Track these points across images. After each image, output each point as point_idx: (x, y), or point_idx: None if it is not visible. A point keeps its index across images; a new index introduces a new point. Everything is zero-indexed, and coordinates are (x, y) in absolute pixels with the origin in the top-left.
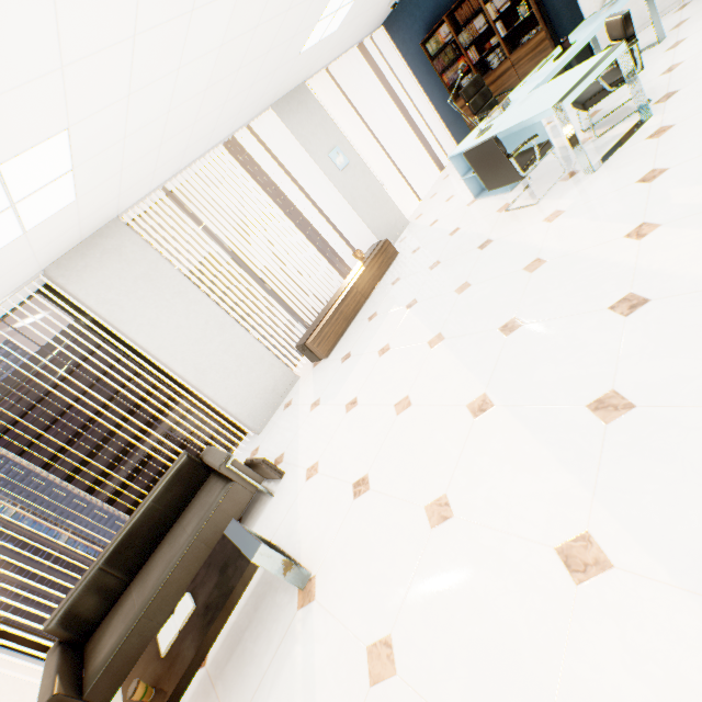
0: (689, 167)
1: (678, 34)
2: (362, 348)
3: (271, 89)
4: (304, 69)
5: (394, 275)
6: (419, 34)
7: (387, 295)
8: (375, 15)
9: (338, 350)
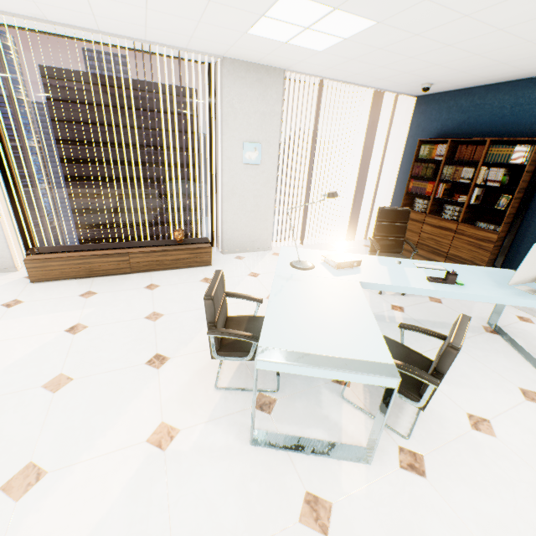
0: None
1: None
2: (16, 313)
3: (209, 39)
4: (275, 56)
5: (166, 279)
6: (432, 132)
7: (125, 290)
8: (401, 80)
9: (41, 287)
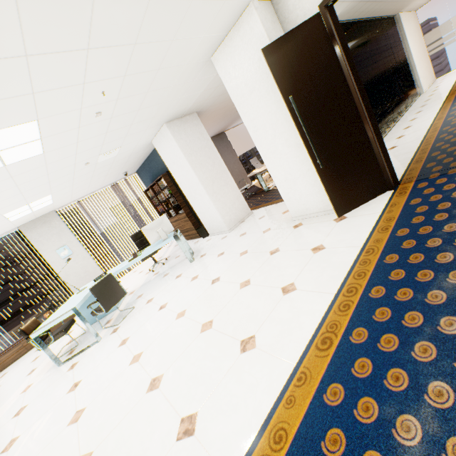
0: (8, 427)
1: (191, 266)
2: None
3: (1, 230)
4: (40, 213)
5: None
6: (150, 183)
7: (24, 360)
8: (112, 179)
9: None
